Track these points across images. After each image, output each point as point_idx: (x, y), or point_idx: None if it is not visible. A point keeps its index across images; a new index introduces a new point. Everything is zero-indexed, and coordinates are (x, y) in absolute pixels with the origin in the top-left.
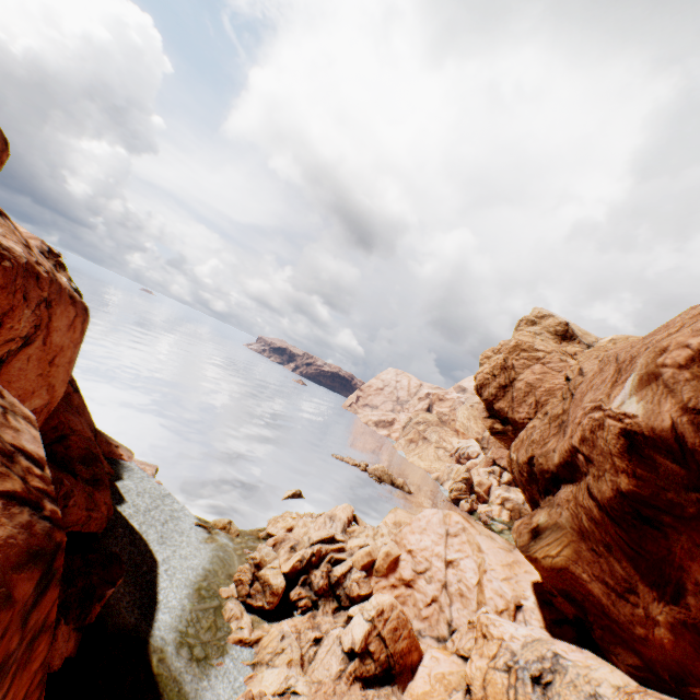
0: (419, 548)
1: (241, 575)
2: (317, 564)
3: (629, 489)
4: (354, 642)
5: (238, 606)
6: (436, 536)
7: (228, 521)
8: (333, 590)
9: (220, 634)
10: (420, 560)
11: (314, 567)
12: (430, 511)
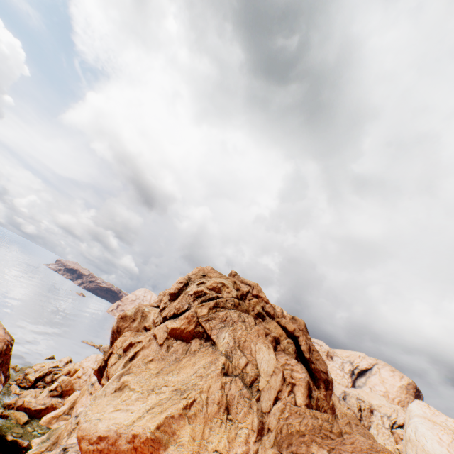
0: (86, 366)
1: (19, 377)
2: (49, 374)
3: (111, 340)
4: (53, 387)
5: (17, 386)
6: (93, 362)
7: (16, 365)
8: (53, 382)
9: (9, 391)
10: (86, 369)
11: (48, 375)
12: (94, 354)
